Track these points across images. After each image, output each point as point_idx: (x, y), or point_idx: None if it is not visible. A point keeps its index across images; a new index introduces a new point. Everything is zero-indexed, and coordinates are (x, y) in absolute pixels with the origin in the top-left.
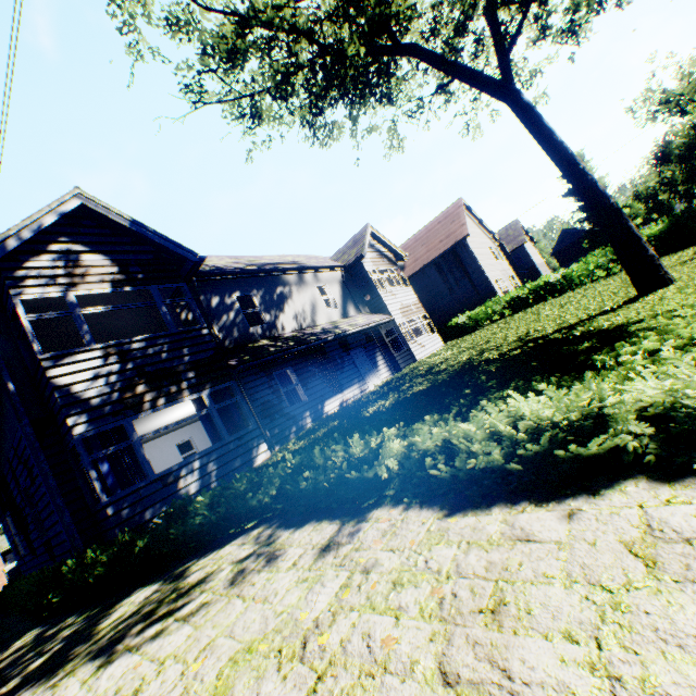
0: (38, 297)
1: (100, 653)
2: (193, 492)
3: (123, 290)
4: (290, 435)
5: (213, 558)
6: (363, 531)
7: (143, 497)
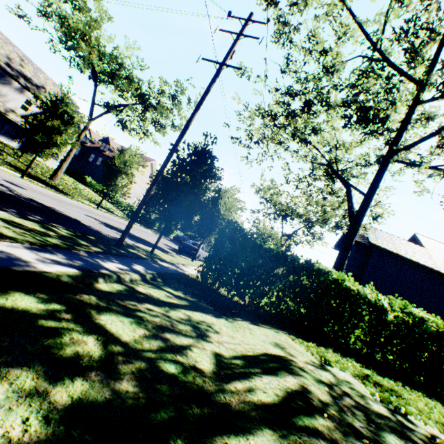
0: None
1: None
2: None
3: None
4: None
5: None
6: None
7: None
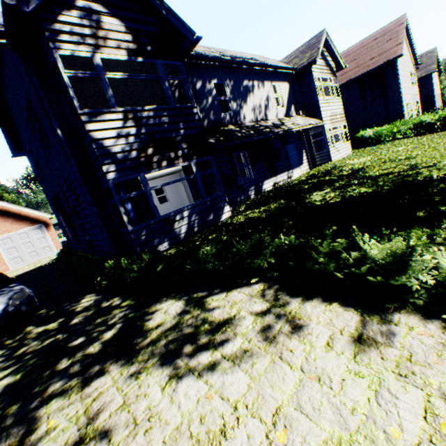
0: (72, 54)
1: (164, 360)
2: (183, 231)
3: (136, 60)
4: (240, 201)
5: (227, 300)
6: (401, 337)
7: (153, 230)
